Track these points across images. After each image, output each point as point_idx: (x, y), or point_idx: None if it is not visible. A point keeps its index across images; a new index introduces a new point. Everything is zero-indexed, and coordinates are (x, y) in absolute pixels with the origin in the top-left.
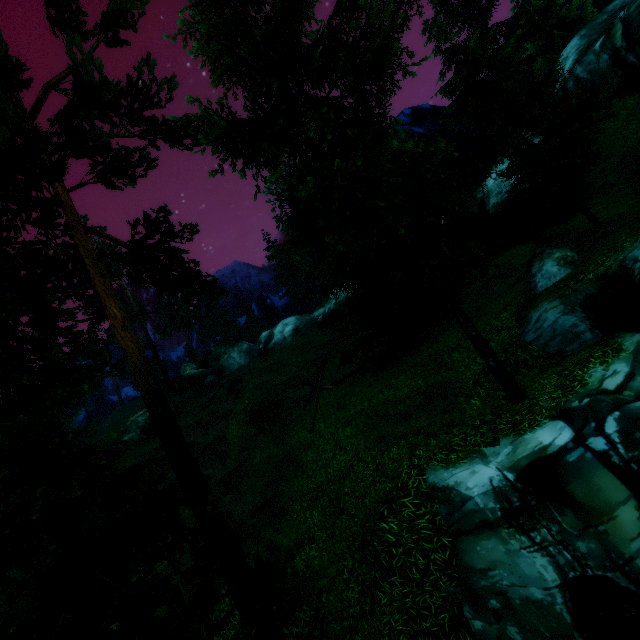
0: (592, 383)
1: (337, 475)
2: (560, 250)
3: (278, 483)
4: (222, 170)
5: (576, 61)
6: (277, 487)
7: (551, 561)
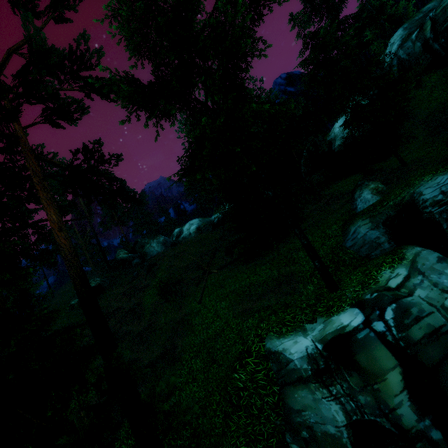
0: (382, 281)
1: (214, 335)
2: (374, 183)
3: (175, 338)
4: (129, 119)
5: (399, 46)
6: (174, 341)
7: (342, 408)
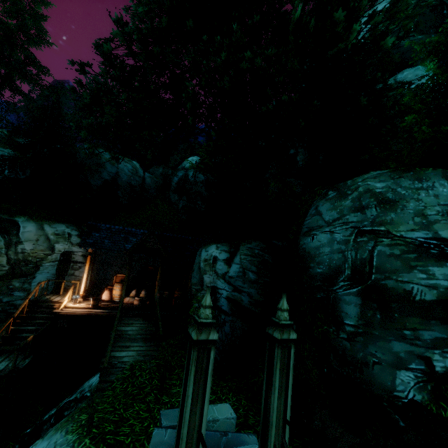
0: None
1: None
2: None
3: None
4: None
5: None
6: None
7: None
